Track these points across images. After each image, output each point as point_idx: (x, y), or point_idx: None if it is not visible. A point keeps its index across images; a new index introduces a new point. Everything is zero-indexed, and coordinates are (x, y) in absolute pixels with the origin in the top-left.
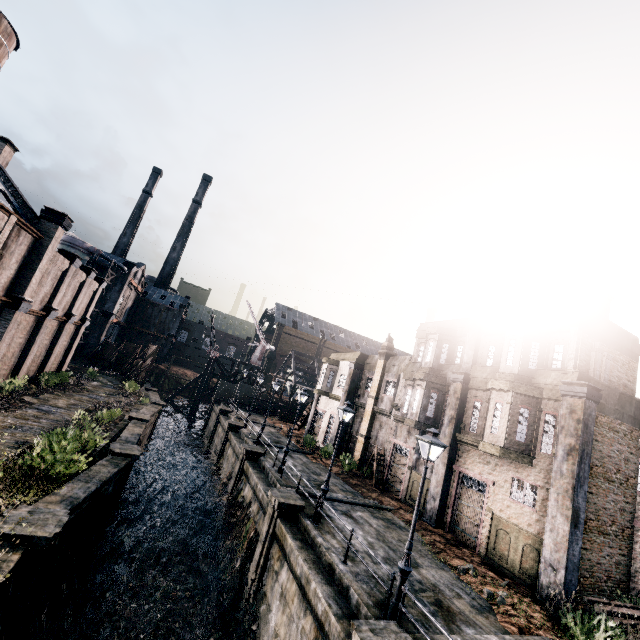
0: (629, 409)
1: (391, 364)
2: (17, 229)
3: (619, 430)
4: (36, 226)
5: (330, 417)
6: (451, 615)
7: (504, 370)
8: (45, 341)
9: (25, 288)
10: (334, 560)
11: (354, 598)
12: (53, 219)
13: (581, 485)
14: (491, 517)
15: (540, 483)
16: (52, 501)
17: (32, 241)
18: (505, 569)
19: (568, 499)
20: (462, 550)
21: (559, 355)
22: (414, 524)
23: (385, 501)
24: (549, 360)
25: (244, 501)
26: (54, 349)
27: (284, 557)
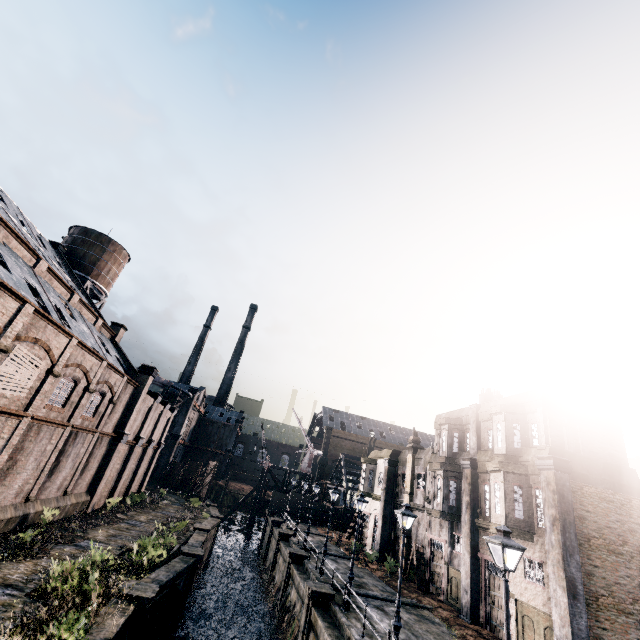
0: (620, 478)
1: (418, 457)
2: (126, 384)
3: (614, 500)
4: (136, 379)
5: (375, 519)
6: None
7: (497, 452)
8: (132, 465)
9: (126, 424)
10: (352, 632)
11: None
12: (146, 372)
13: (571, 554)
14: (515, 603)
15: (543, 559)
16: (147, 581)
17: (133, 390)
18: None
19: (561, 569)
20: None
21: (536, 433)
22: (399, 584)
23: (424, 600)
24: (530, 438)
25: (291, 605)
26: (138, 472)
27: None
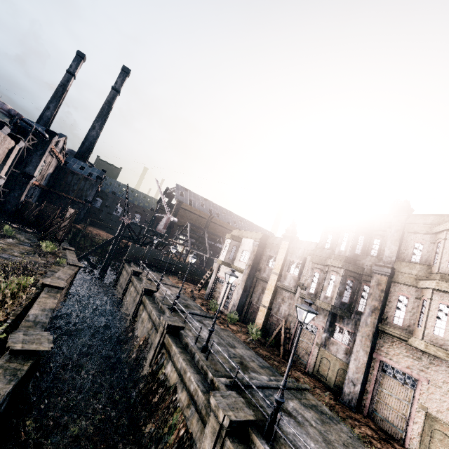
0: None
1: (296, 247)
2: None
3: None
4: None
5: (231, 285)
6: None
7: (446, 271)
8: None
9: None
10: None
11: None
12: None
13: None
14: (425, 415)
15: None
16: None
17: None
18: None
19: None
20: (396, 447)
21: None
22: None
23: (300, 378)
24: None
25: (166, 380)
26: None
27: None
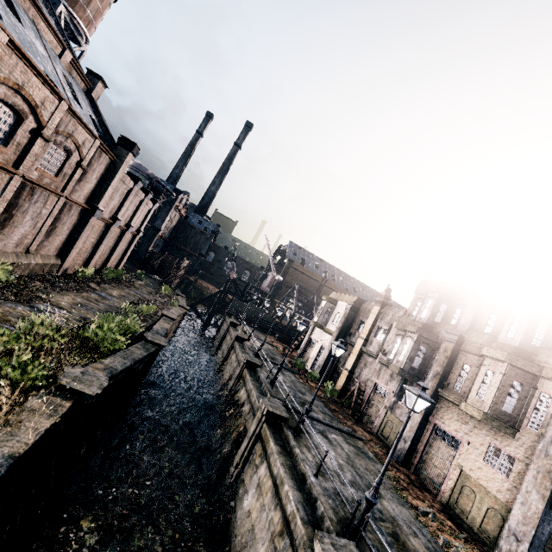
0: None
1: (385, 312)
2: (99, 151)
3: None
4: (113, 150)
5: (321, 347)
6: (406, 550)
7: (503, 340)
8: (110, 243)
9: (100, 199)
10: (307, 471)
11: (320, 509)
12: (126, 146)
13: None
14: (459, 472)
15: (519, 456)
16: (98, 367)
17: (109, 162)
18: (464, 523)
19: (549, 480)
20: (424, 493)
21: None
22: (387, 464)
23: (358, 431)
24: None
25: (239, 400)
26: (115, 251)
27: (265, 456)
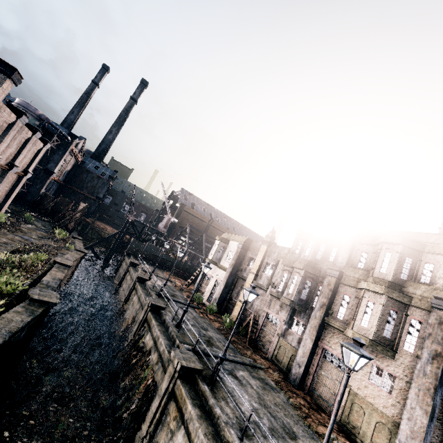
0: None
1: (272, 251)
2: None
3: None
4: None
5: (216, 281)
6: None
7: (377, 275)
8: None
9: None
10: (234, 439)
11: None
12: (2, 70)
13: (440, 386)
14: (348, 392)
15: (399, 375)
16: None
17: None
18: (357, 438)
19: (429, 396)
20: (322, 415)
21: (428, 272)
22: (330, 432)
23: (257, 360)
24: (418, 274)
25: (144, 347)
26: None
27: (181, 419)
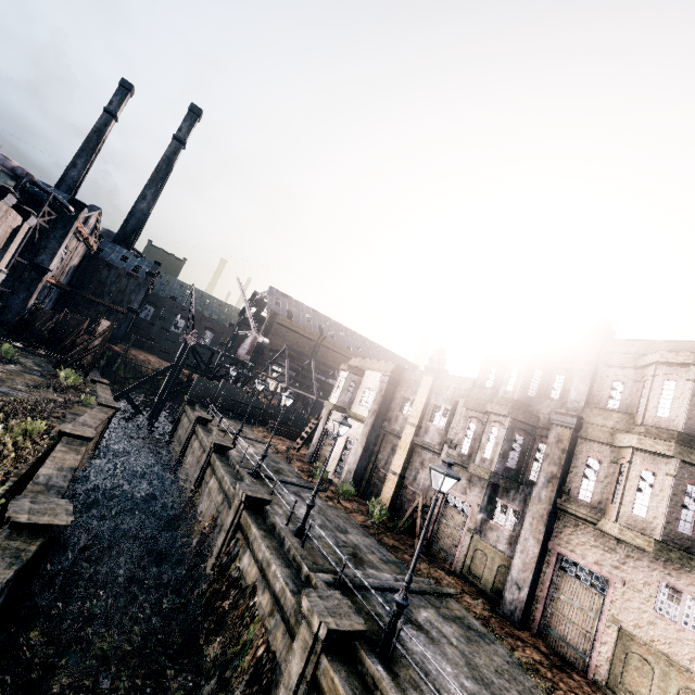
0: None
1: (443, 385)
2: None
3: None
4: None
5: (346, 441)
6: None
7: (653, 422)
8: None
9: None
10: None
11: None
12: None
13: None
14: (617, 632)
15: None
16: None
17: None
18: None
19: None
20: (574, 678)
21: None
22: None
23: (441, 579)
24: None
25: (241, 577)
26: None
27: None
